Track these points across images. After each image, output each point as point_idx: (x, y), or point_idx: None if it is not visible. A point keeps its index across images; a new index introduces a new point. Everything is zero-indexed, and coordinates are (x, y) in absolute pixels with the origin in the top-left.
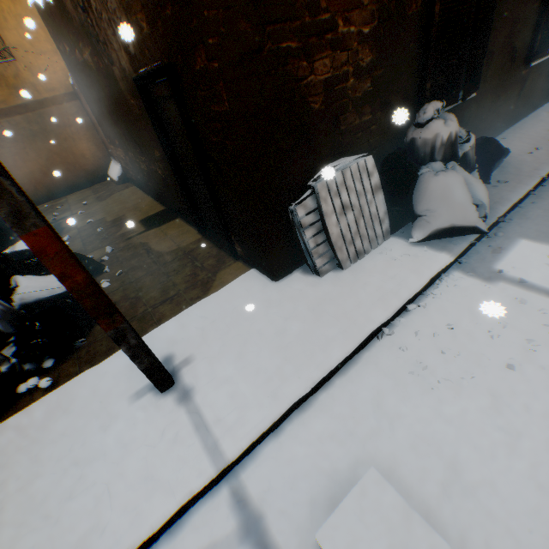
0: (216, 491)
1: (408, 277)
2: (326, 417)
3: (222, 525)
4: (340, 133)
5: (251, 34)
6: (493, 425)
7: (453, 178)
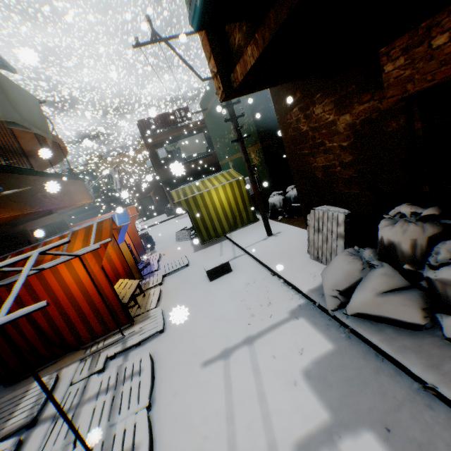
0: (243, 252)
1: (294, 275)
2: (250, 264)
3: (237, 254)
4: (335, 192)
5: (294, 148)
6: (231, 291)
7: (339, 260)
